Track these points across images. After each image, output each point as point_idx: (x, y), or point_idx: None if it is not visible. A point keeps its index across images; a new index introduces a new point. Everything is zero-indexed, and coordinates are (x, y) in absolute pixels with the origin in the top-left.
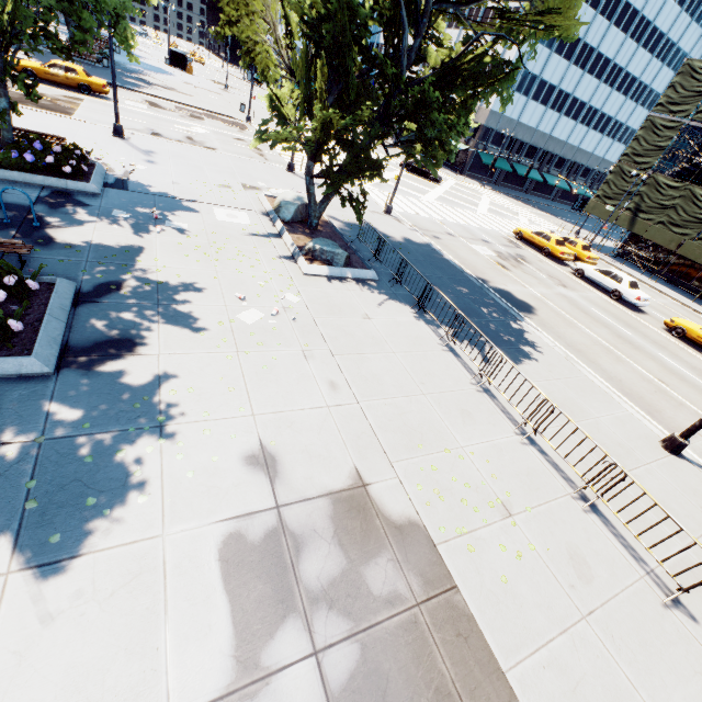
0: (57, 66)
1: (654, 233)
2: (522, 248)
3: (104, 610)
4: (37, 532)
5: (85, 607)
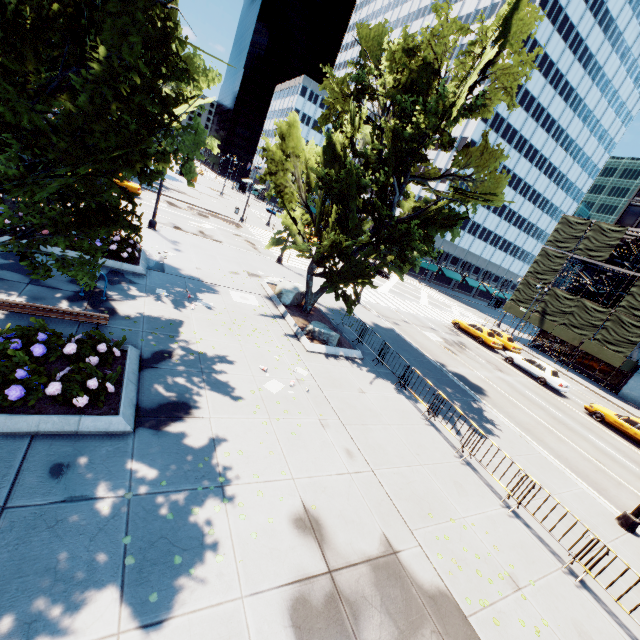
0: None
1: (559, 331)
2: (461, 336)
3: None
4: (138, 590)
5: None
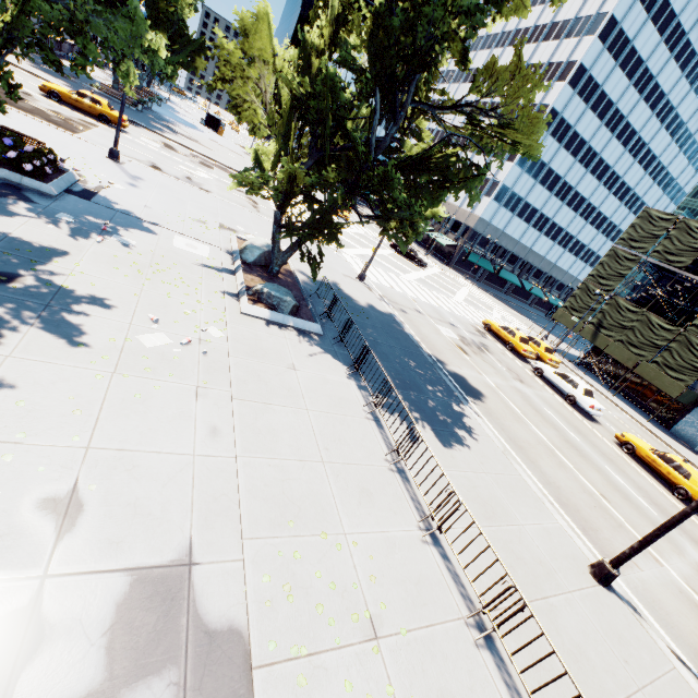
0: (84, 95)
1: (614, 349)
2: (488, 338)
3: None
4: None
5: None
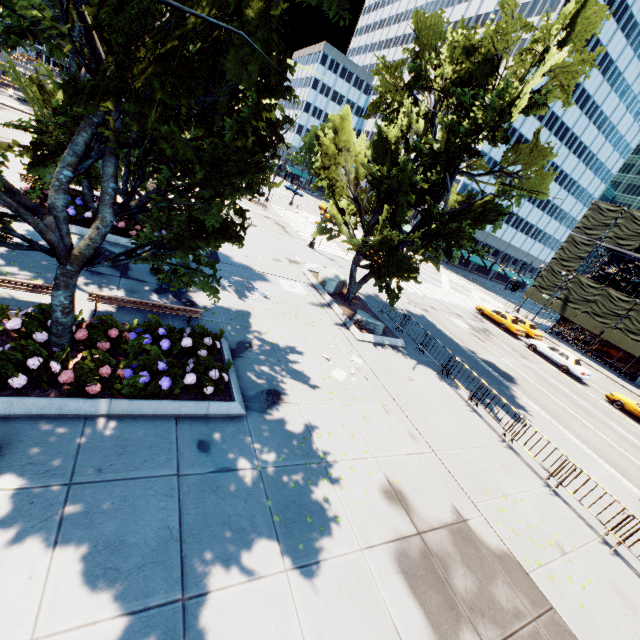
0: None
1: (581, 319)
2: (485, 322)
3: (352, 604)
4: (289, 540)
5: (340, 600)
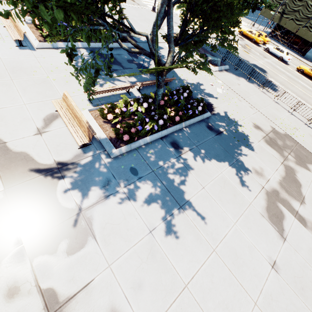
0: None
1: (288, 24)
2: (244, 40)
3: (263, 153)
4: (244, 145)
5: (260, 153)
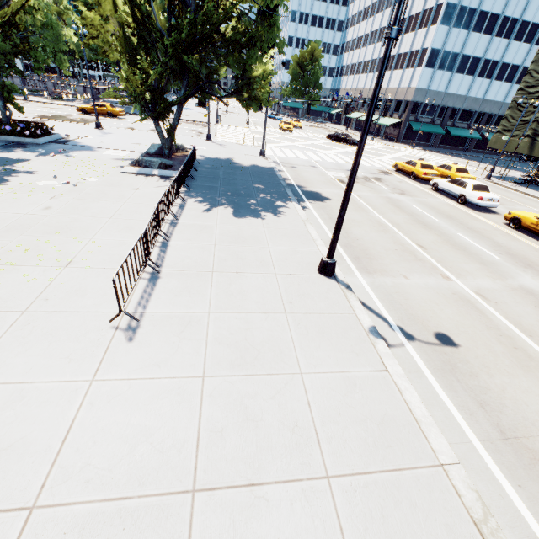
0: (97, 105)
1: None
2: (391, 175)
3: None
4: None
5: None
